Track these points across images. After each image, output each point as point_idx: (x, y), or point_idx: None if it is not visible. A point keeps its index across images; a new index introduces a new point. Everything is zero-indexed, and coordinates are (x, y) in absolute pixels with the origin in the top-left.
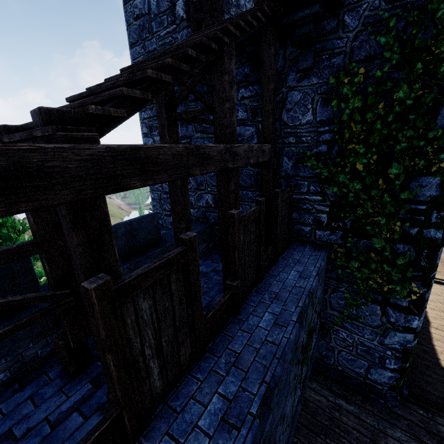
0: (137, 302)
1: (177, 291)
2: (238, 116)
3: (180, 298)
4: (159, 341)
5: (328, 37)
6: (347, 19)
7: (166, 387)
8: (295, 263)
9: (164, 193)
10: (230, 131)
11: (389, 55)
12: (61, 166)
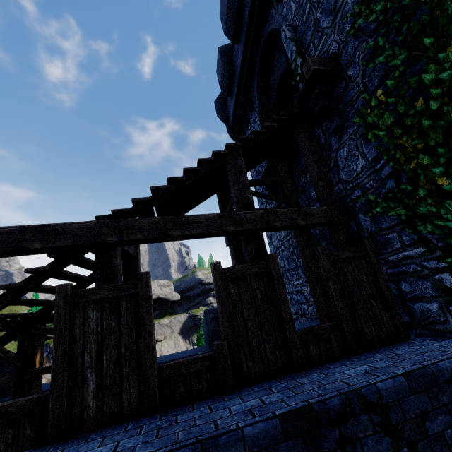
0: (88, 309)
1: (127, 317)
2: (312, 197)
3: (129, 325)
4: (100, 355)
5: (344, 95)
6: (350, 73)
7: (100, 416)
8: (383, 358)
9: (288, 294)
10: (243, 205)
11: (396, 61)
12: (71, 230)
